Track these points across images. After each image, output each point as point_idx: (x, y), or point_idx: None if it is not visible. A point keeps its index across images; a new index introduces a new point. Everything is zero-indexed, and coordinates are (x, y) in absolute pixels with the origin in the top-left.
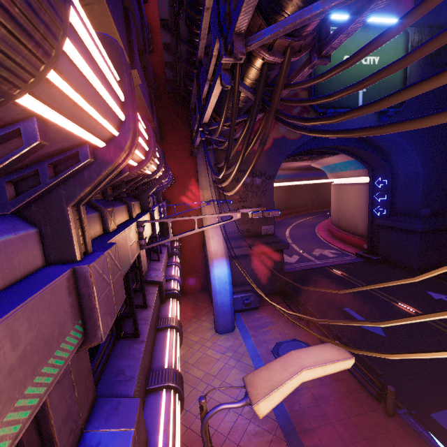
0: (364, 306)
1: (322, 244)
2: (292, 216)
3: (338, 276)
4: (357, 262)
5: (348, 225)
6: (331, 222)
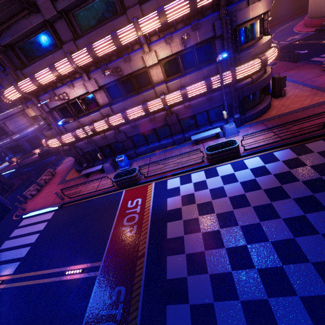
0: (304, 48)
1: (295, 34)
2: (278, 26)
3: (297, 44)
4: (313, 34)
5: (316, 13)
6: (307, 17)
